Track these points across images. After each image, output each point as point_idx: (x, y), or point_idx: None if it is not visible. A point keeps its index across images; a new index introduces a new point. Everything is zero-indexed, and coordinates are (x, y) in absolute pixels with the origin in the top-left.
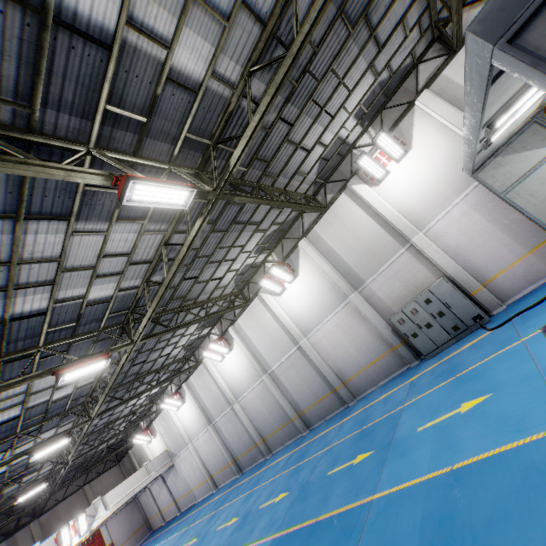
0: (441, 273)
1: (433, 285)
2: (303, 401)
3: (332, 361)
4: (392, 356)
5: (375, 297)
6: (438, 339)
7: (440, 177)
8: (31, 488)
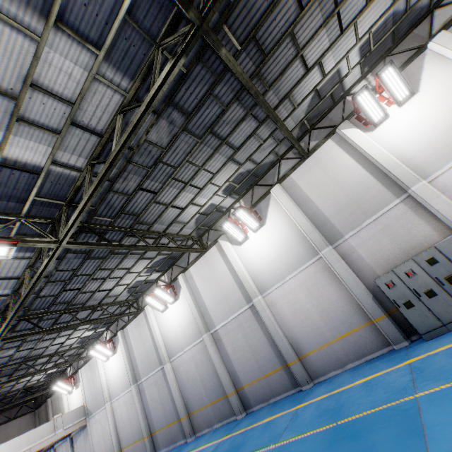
0: (448, 231)
1: (441, 241)
2: (245, 373)
3: (288, 327)
4: (368, 331)
5: (355, 254)
6: (443, 314)
7: None
8: None
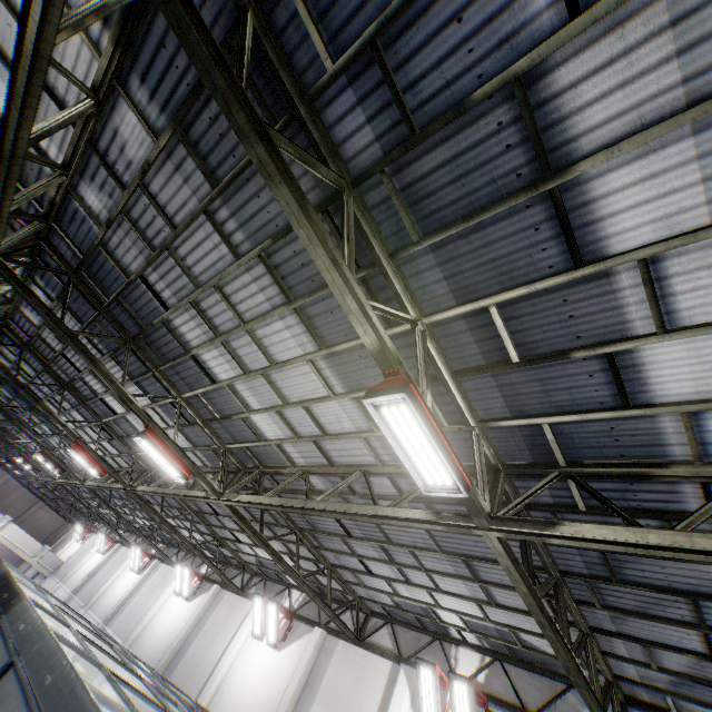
0: None
1: None
2: None
3: None
4: None
5: None
6: None
7: (249, 703)
8: (17, 463)
